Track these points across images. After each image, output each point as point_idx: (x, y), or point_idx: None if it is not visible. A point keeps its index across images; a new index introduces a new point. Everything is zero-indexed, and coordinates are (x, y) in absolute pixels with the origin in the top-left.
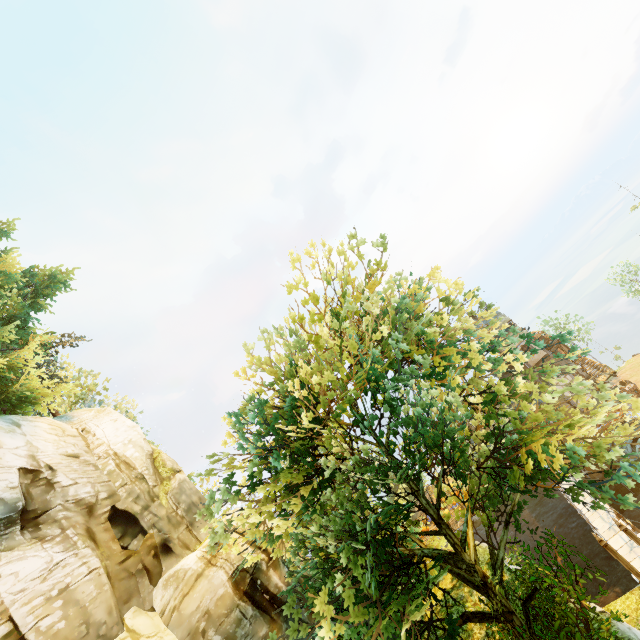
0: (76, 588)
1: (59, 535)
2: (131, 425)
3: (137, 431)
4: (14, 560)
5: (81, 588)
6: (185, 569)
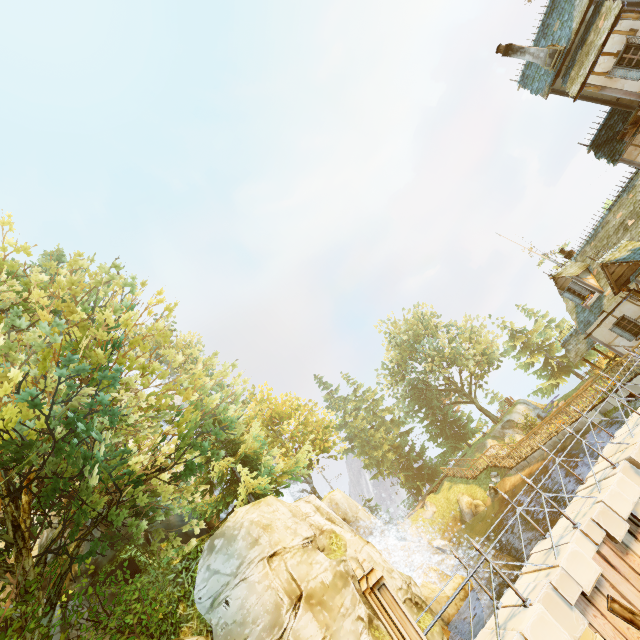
0: None
1: None
2: None
3: None
4: None
5: None
6: None
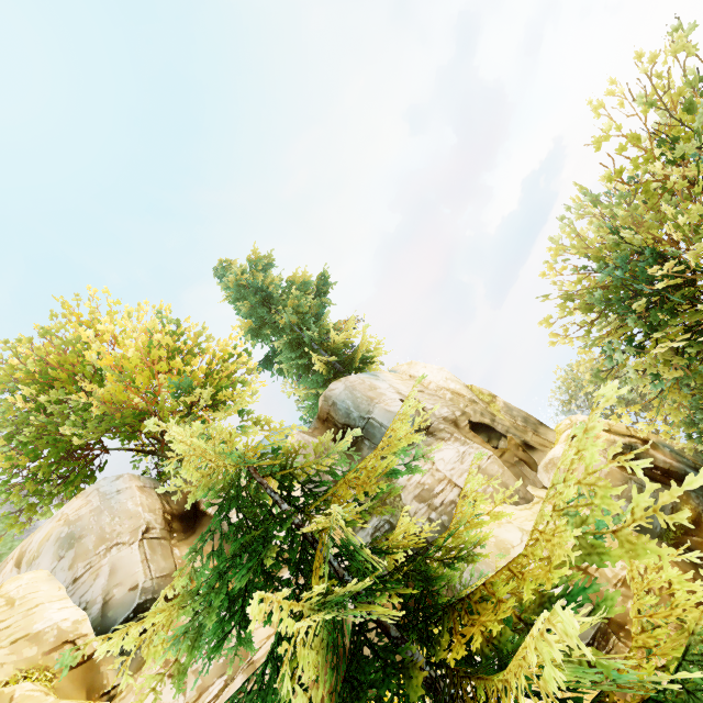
0: (485, 468)
1: (451, 437)
2: (438, 368)
3: (445, 371)
4: (436, 452)
5: (489, 468)
6: (558, 457)
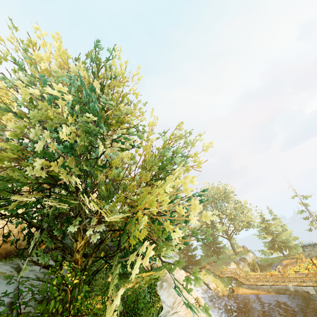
0: None
1: None
2: None
3: None
4: None
5: None
6: None
